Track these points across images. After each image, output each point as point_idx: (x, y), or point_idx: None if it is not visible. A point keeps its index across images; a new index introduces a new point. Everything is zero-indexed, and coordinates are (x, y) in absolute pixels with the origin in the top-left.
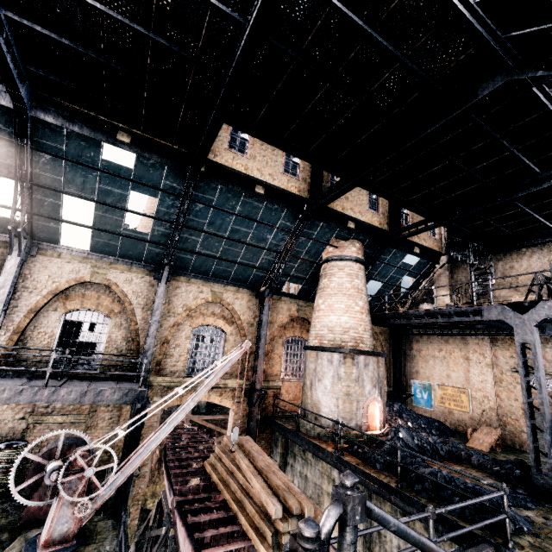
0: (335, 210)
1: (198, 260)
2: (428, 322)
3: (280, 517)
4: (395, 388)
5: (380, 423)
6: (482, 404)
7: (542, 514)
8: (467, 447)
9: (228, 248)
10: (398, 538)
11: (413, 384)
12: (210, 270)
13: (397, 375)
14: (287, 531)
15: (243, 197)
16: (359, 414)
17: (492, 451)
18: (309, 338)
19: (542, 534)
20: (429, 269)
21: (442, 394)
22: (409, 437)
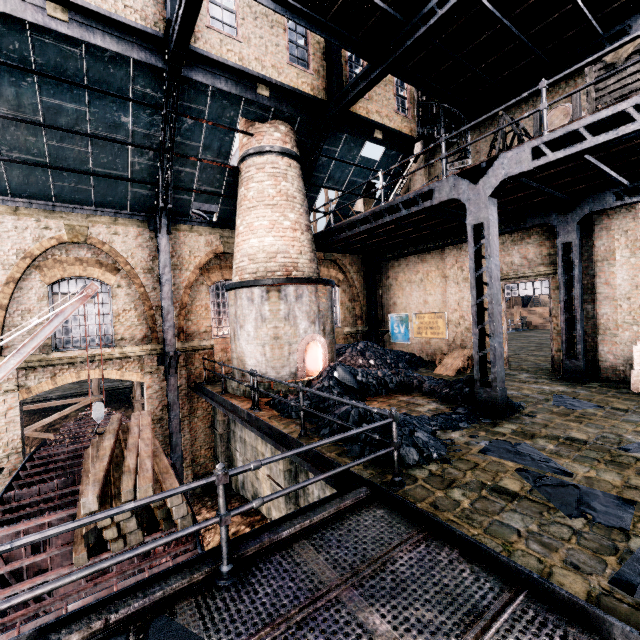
0: (226, 61)
1: (14, 172)
2: (374, 225)
3: (95, 510)
4: (371, 327)
5: (325, 366)
6: (458, 327)
7: (472, 432)
8: (433, 374)
9: (59, 147)
10: (319, 489)
11: (390, 319)
12: (49, 190)
13: (371, 312)
14: (115, 523)
15: (30, 30)
16: (293, 359)
17: (459, 374)
18: (232, 277)
19: (456, 457)
20: (402, 166)
21: (419, 324)
22: (347, 375)
